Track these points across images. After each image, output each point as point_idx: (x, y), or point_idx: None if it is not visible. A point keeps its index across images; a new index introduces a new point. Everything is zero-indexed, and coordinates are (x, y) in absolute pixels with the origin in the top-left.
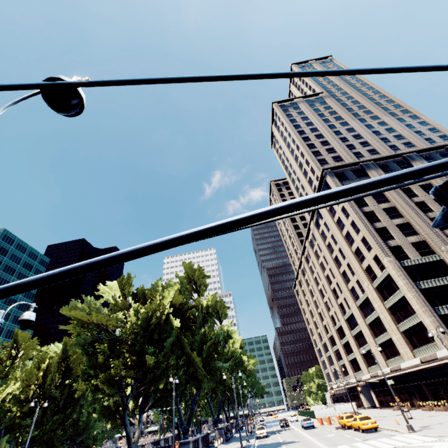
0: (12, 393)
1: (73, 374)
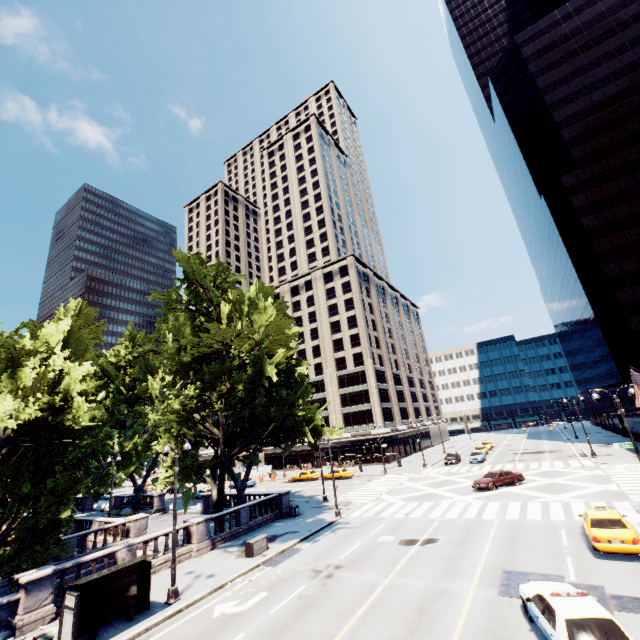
0: None
1: None
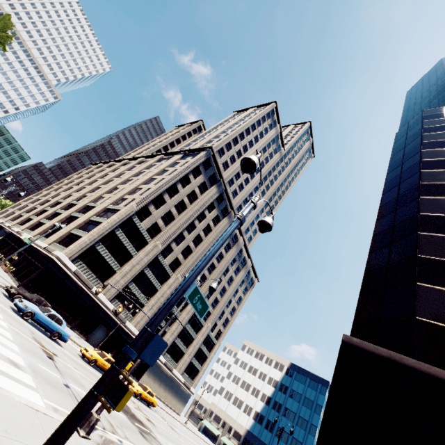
0: None
1: None
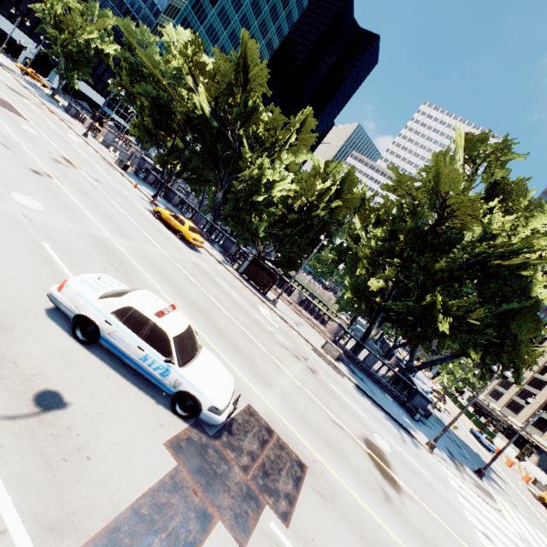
0: (283, 190)
1: (334, 214)
